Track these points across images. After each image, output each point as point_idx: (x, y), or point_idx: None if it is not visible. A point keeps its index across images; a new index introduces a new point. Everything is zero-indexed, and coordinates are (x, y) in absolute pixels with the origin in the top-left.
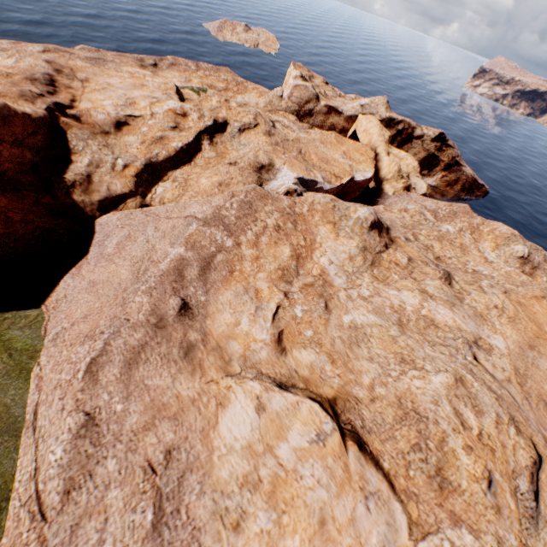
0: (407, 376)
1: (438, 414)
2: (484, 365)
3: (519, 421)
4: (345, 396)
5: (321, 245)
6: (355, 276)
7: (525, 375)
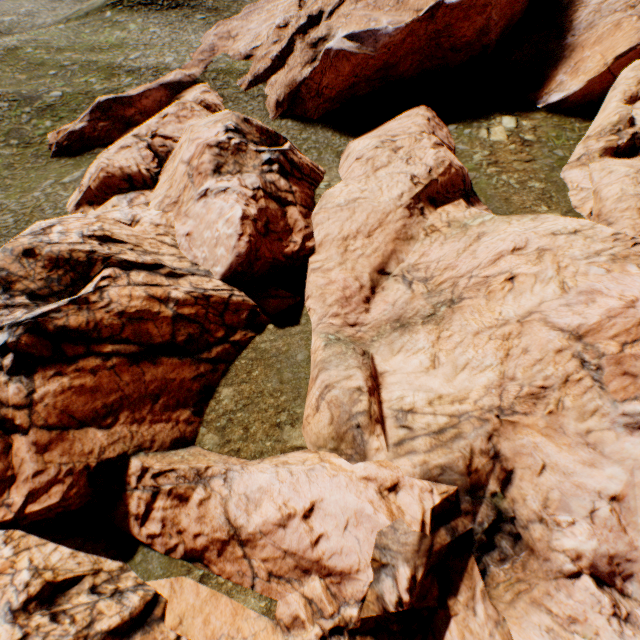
0: None
1: None
2: None
3: None
4: None
5: None
6: None
7: None
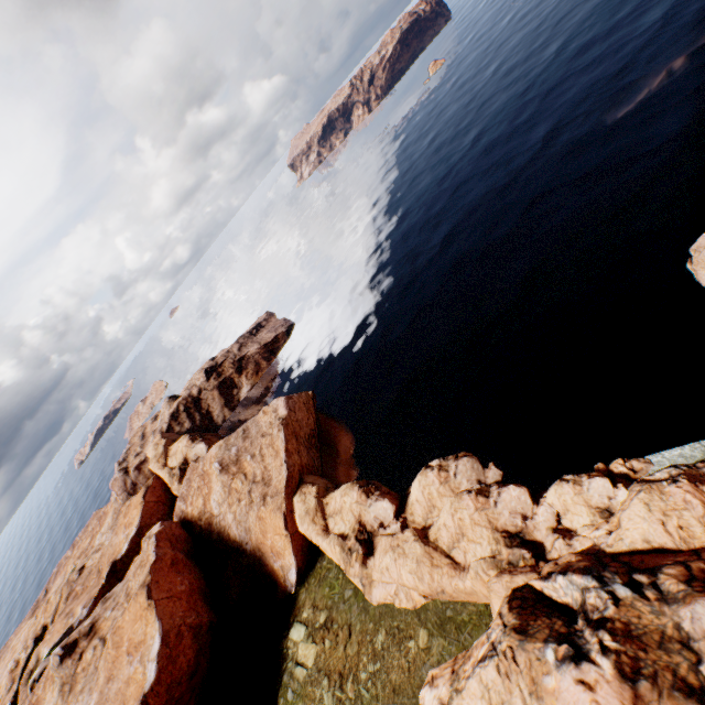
0: None
1: None
2: None
3: None
4: None
5: None
6: None
7: None
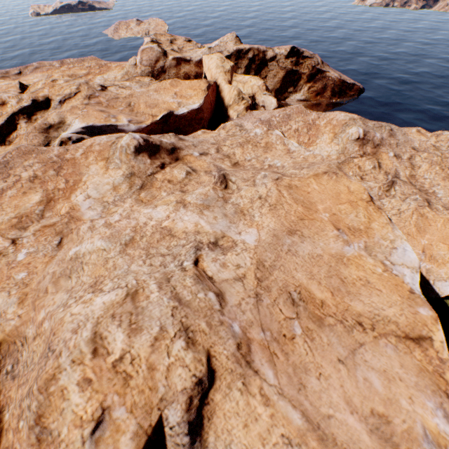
0: (78, 302)
1: (68, 344)
2: (205, 267)
3: (198, 330)
4: (14, 338)
5: (86, 183)
6: (115, 204)
7: (272, 267)
